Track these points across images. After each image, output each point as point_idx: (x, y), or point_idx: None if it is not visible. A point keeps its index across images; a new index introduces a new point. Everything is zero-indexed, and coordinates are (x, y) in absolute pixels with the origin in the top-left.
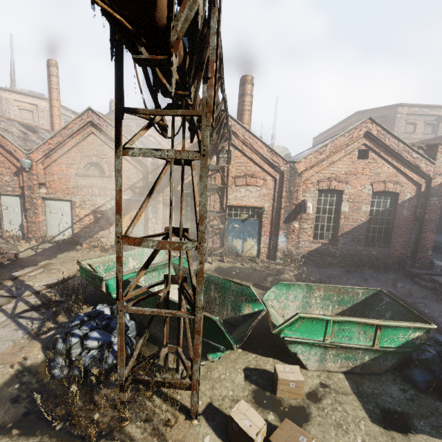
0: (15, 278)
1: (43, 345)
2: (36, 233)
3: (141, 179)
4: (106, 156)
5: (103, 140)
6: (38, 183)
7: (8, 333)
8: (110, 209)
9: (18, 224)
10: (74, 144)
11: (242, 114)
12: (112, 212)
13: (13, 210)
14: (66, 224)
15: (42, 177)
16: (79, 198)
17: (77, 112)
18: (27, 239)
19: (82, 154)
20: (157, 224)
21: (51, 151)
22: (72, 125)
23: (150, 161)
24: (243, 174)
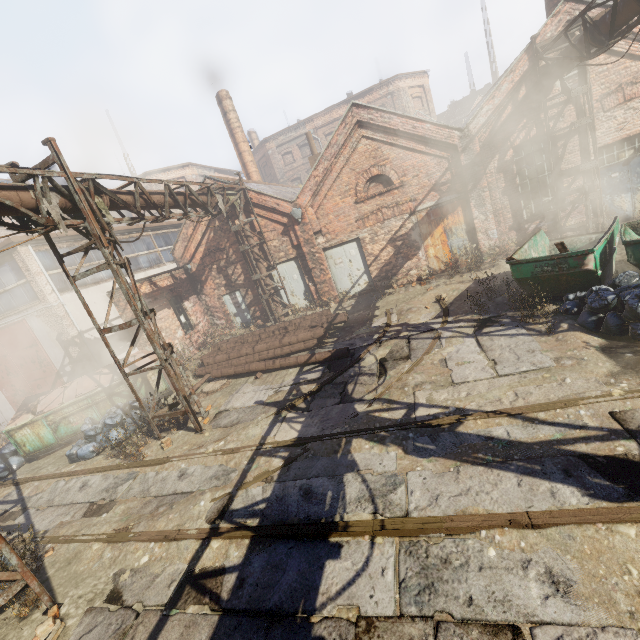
0: (389, 325)
1: (582, 332)
2: (329, 293)
3: (446, 169)
4: (388, 160)
5: (380, 140)
6: (313, 233)
7: (510, 340)
8: (412, 229)
9: (302, 292)
10: (343, 164)
11: (559, 1)
12: (415, 232)
13: (291, 278)
14: (358, 271)
15: (316, 224)
16: (367, 231)
17: (217, 168)
18: (322, 304)
19: (356, 172)
20: (488, 221)
21: (318, 186)
22: (336, 138)
23: (457, 136)
24: (615, 87)
